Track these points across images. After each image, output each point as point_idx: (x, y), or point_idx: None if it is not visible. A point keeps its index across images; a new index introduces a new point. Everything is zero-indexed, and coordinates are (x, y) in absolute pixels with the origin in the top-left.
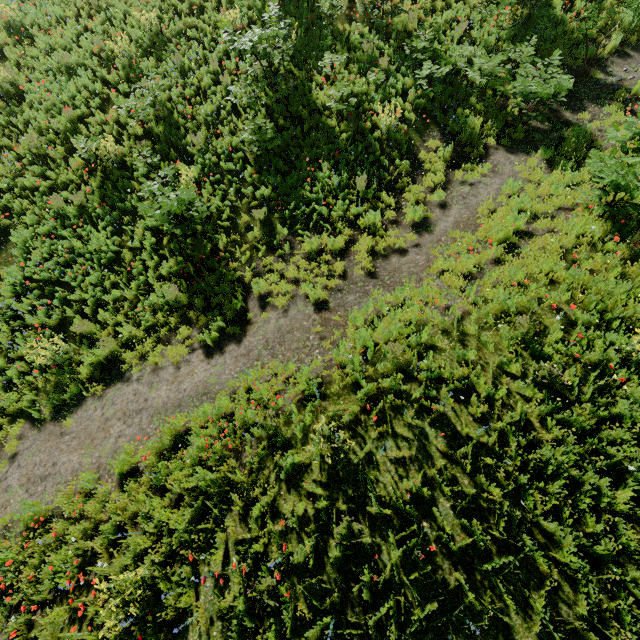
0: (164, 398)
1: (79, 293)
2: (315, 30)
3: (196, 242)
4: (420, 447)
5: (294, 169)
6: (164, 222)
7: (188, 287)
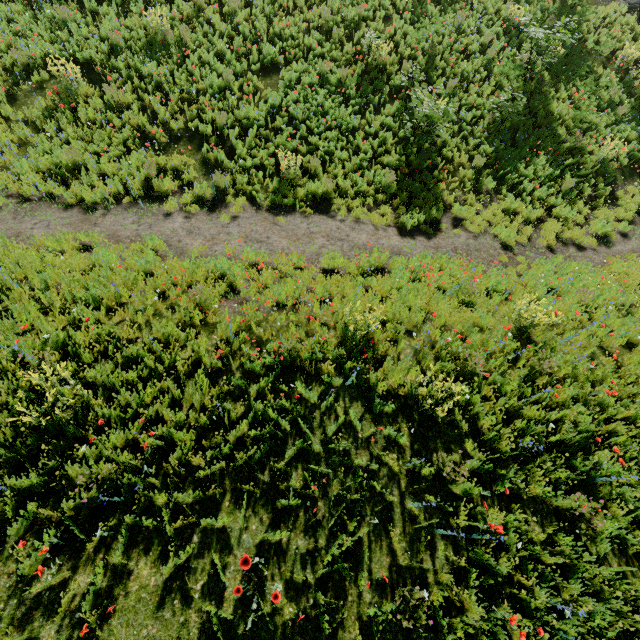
0: (364, 241)
1: (317, 139)
2: (576, 58)
3: (422, 153)
4: (588, 355)
5: (514, 147)
6: (420, 122)
7: (397, 182)
